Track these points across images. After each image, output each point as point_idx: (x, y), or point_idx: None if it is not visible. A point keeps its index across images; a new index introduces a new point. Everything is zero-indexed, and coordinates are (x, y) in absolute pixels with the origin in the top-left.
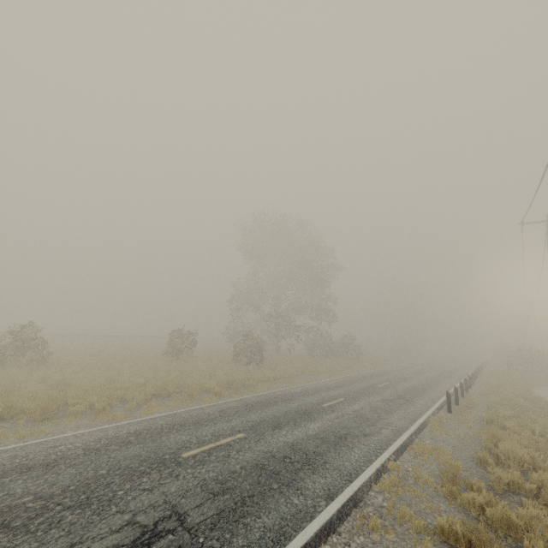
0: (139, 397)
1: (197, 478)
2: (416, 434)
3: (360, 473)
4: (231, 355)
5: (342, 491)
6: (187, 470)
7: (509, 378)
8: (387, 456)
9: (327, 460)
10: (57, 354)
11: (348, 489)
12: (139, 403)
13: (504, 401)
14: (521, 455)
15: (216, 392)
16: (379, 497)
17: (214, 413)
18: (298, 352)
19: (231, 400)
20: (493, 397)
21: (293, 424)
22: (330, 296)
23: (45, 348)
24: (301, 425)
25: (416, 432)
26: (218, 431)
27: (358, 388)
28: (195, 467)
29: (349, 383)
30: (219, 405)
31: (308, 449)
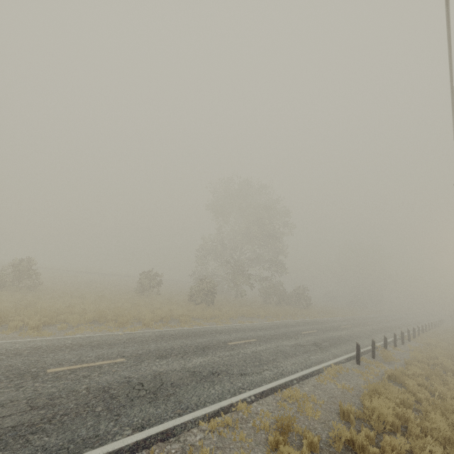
0: (79, 321)
1: (35, 391)
2: (300, 380)
3: (198, 408)
4: (192, 296)
5: (161, 423)
6: (36, 383)
7: (452, 339)
8: (244, 397)
9: (177, 392)
10: (55, 284)
11: (169, 422)
12: (73, 325)
13: (428, 359)
14: (385, 415)
15: (145, 323)
16: (200, 435)
17: (122, 339)
18: (257, 298)
19: (152, 330)
20: (414, 354)
21: (180, 356)
22: (282, 251)
23: (37, 278)
24: (187, 358)
25: (301, 378)
26: (105, 354)
27: (280, 332)
28: (46, 381)
29: (277, 327)
30: (136, 333)
31: (170, 379)
